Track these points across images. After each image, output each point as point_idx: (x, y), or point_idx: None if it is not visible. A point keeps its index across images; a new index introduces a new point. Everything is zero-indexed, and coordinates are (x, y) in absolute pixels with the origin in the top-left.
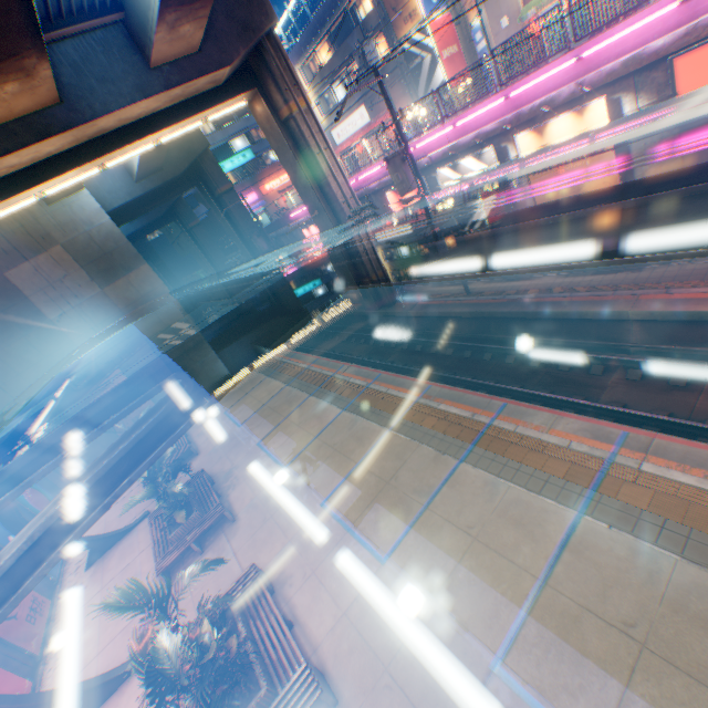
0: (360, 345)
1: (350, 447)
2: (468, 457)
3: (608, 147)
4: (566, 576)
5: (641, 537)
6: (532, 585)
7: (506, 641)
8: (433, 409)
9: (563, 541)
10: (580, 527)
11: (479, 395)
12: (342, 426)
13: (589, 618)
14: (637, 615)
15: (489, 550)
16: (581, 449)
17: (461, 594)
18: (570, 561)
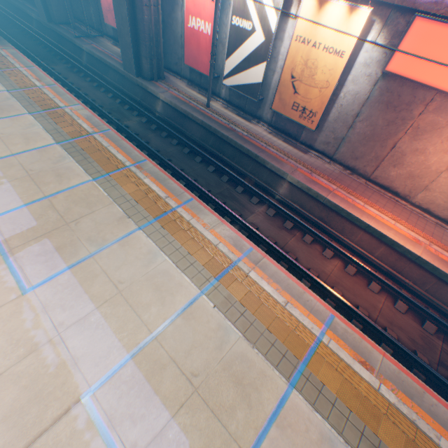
0: (107, 98)
1: (46, 179)
2: (147, 228)
3: (347, 56)
4: (172, 335)
5: (229, 318)
6: (146, 338)
7: (105, 377)
8: (139, 180)
9: (182, 310)
10: (197, 302)
11: (179, 185)
12: (48, 157)
13: (172, 368)
14: (203, 369)
15: (127, 304)
16: (223, 250)
17: (86, 335)
18: (180, 325)
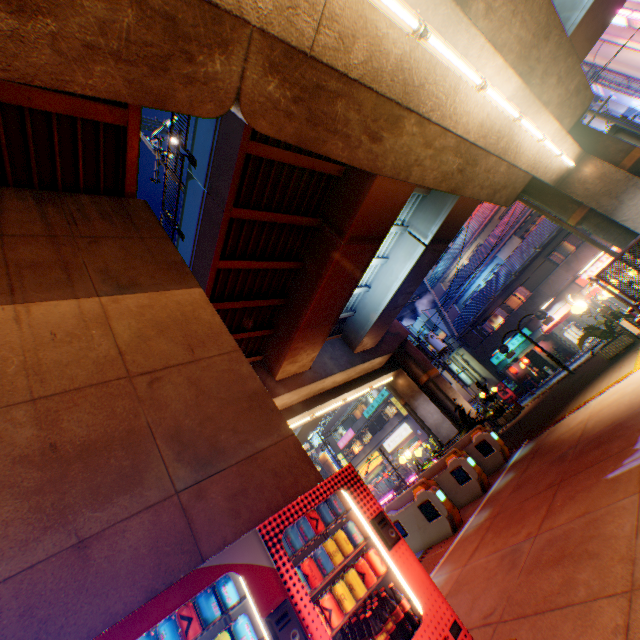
0: None
1: None
2: None
3: None
4: None
5: None
6: None
7: None
8: None
9: None
10: None
11: None
12: None
13: None
14: None
15: None
16: None
17: None
18: None
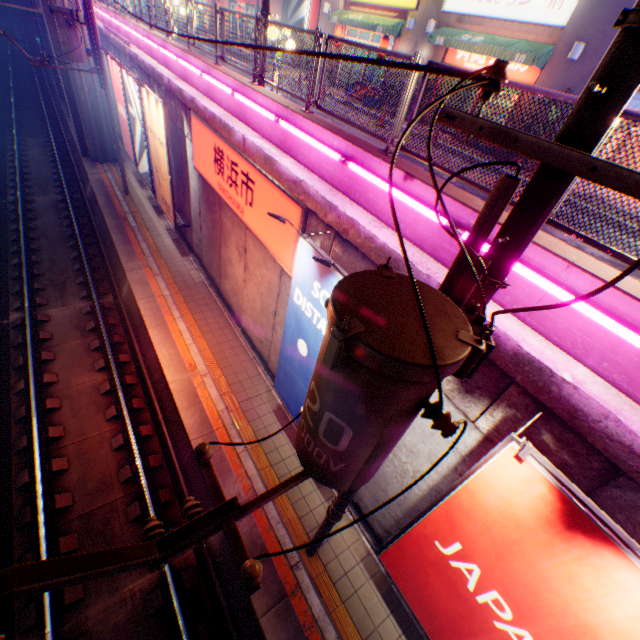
0: (49, 173)
1: None
2: None
3: (166, 148)
4: None
5: None
6: None
7: None
8: None
9: None
10: None
11: None
12: None
13: None
14: None
15: None
16: None
17: None
18: None
